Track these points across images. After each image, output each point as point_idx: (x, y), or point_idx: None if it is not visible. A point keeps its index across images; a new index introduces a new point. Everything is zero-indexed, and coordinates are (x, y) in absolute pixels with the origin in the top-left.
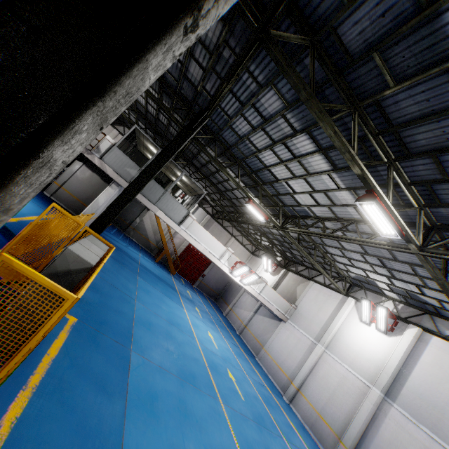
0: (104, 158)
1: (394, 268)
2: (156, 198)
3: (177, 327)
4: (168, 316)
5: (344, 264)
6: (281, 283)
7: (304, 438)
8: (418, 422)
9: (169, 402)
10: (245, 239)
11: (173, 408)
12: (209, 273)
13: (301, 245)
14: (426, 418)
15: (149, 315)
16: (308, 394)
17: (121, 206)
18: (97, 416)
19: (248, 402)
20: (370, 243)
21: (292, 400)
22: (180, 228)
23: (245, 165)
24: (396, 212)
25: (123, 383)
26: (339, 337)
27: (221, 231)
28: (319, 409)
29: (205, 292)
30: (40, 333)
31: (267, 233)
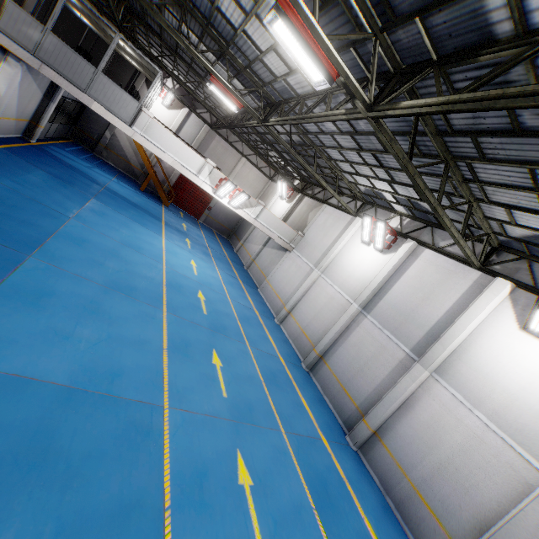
0: None
1: (390, 166)
2: (84, 83)
3: (136, 250)
4: (127, 239)
5: (350, 173)
6: (295, 210)
7: (280, 347)
8: (383, 328)
9: (72, 301)
10: (261, 160)
11: (76, 306)
12: (217, 206)
13: (307, 154)
14: (391, 324)
15: (89, 234)
16: (297, 315)
17: None
18: None
19: (211, 316)
20: (331, 116)
21: (282, 322)
22: (133, 130)
23: (194, 8)
24: (327, 39)
25: None
26: (337, 260)
27: (226, 149)
28: (304, 326)
29: (214, 228)
30: None
31: (274, 144)
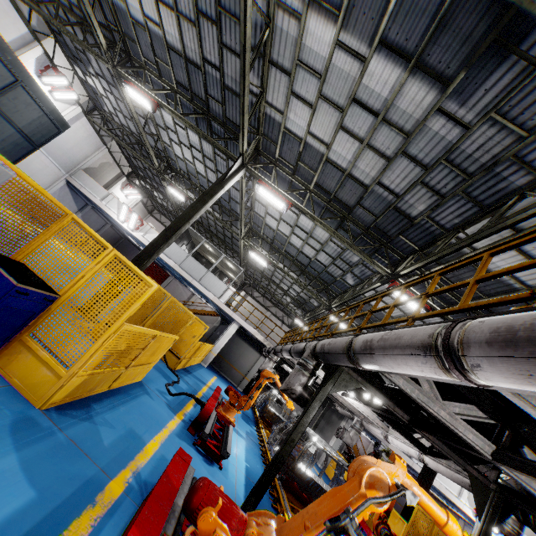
0: None
1: None
2: None
3: None
4: None
5: None
6: None
7: None
8: None
9: None
10: None
11: None
12: None
13: None
14: None
15: None
16: None
17: (429, 485)
18: None
19: None
20: None
21: None
22: (412, 461)
23: None
24: None
25: None
26: None
27: None
28: None
29: None
30: None
31: None
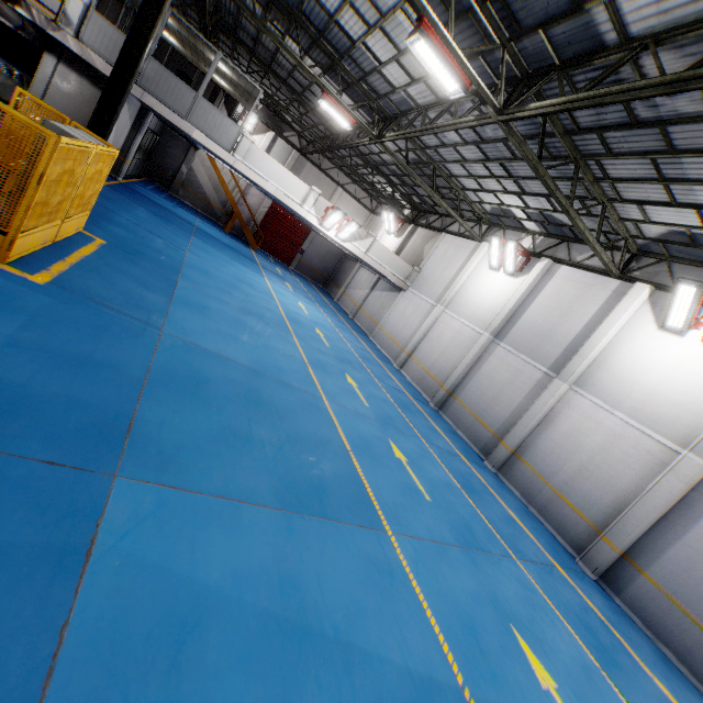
0: (83, 37)
1: (520, 175)
2: (185, 109)
3: (249, 286)
4: (237, 275)
5: (474, 190)
6: (407, 245)
7: (405, 387)
8: (518, 353)
9: (224, 316)
10: (360, 189)
11: (229, 320)
12: (310, 248)
13: (422, 173)
14: (527, 347)
15: (207, 267)
16: (419, 357)
17: (116, 100)
18: (140, 295)
19: (334, 349)
20: (460, 123)
21: (403, 366)
22: (234, 158)
23: (307, 22)
24: (461, 53)
25: (168, 291)
26: (463, 292)
27: (319, 179)
28: (428, 367)
29: (308, 275)
30: (40, 169)
31: (381, 167)
